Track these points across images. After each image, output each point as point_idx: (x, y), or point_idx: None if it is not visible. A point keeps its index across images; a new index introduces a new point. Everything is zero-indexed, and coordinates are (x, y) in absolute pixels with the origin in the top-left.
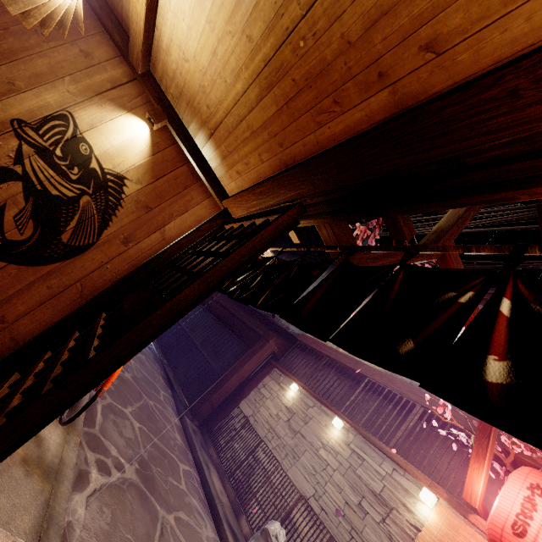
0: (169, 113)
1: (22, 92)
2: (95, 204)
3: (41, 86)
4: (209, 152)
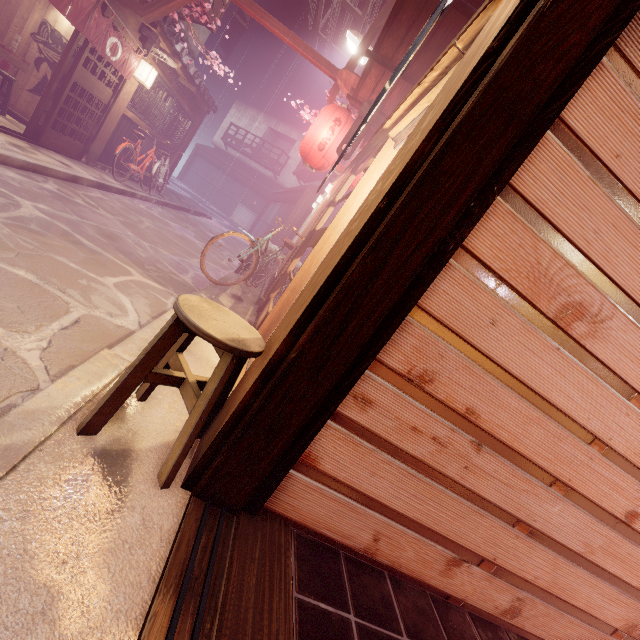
0: None
1: (28, 20)
2: None
3: (31, 13)
4: None
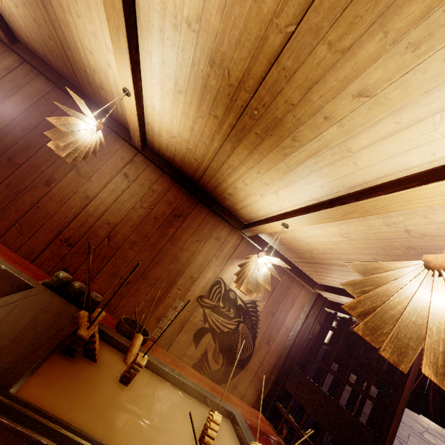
0: (268, 249)
1: (197, 279)
2: (246, 326)
3: (203, 271)
4: (302, 265)
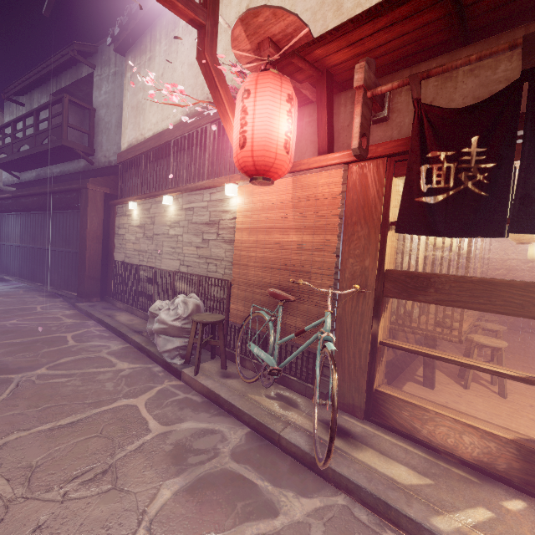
0: None
1: None
2: None
3: None
4: None
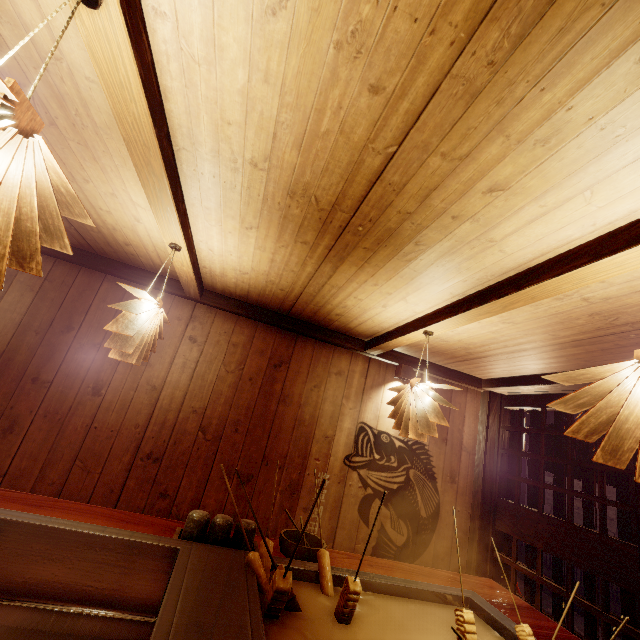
0: (407, 360)
1: (334, 437)
2: (418, 471)
3: (338, 422)
4: (456, 365)
